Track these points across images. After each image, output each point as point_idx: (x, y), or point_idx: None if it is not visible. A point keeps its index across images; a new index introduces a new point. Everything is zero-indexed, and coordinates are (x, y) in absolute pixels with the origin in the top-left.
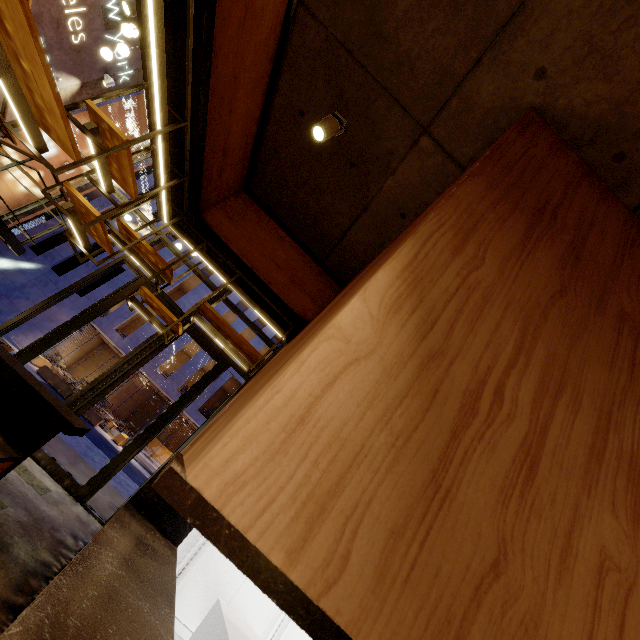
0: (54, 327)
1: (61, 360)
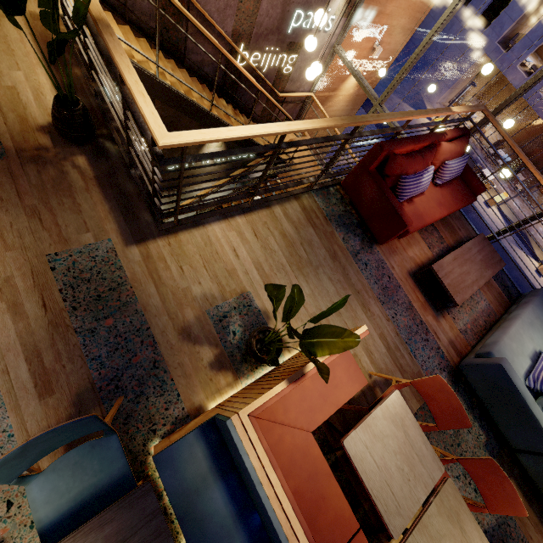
0: (455, 77)
1: (467, 100)
